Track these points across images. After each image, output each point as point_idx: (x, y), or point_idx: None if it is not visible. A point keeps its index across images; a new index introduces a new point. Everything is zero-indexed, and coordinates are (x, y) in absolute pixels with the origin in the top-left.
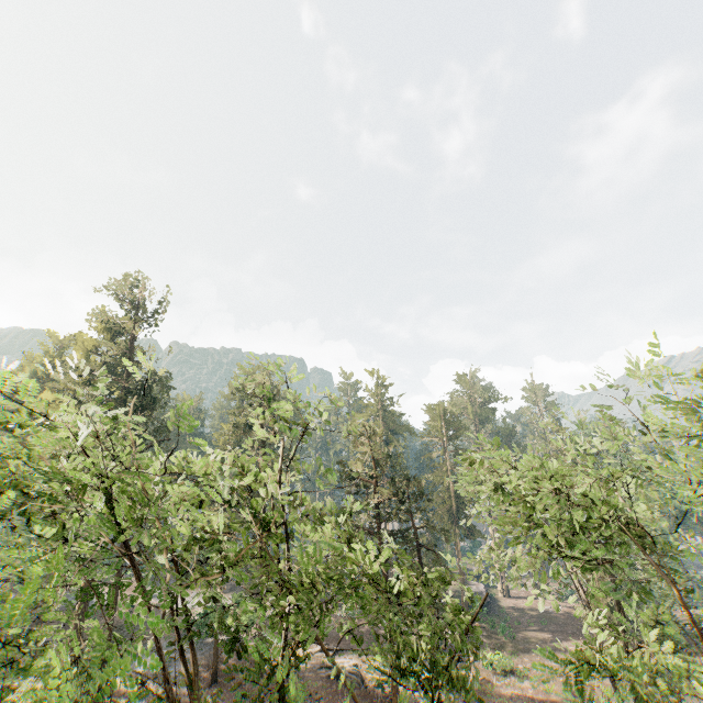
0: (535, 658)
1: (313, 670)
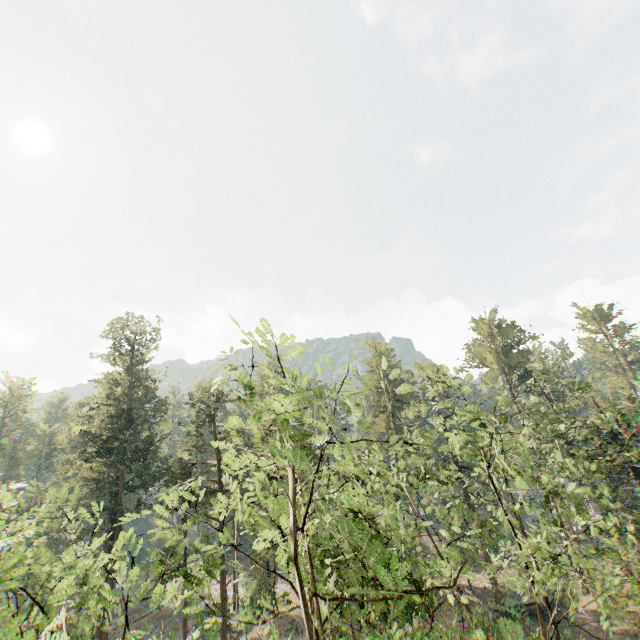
0: None
1: None
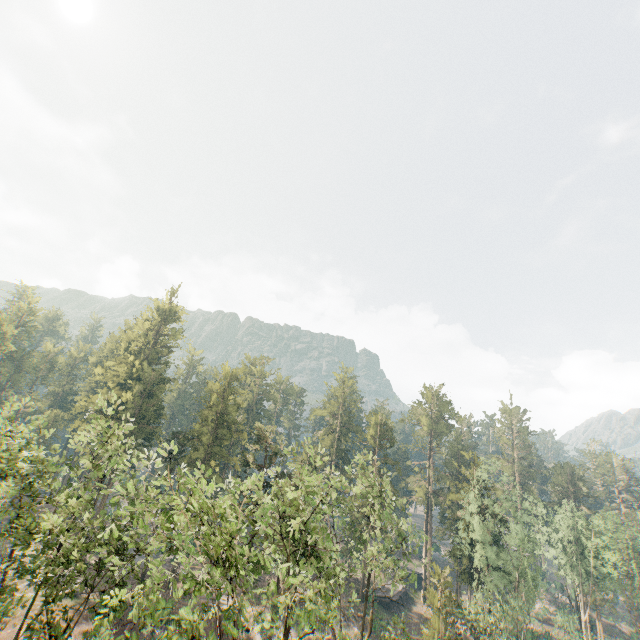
0: None
1: (204, 598)
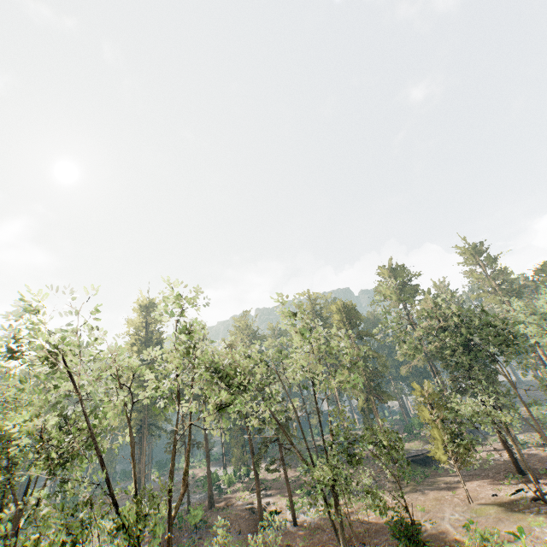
0: (414, 496)
1: (241, 506)
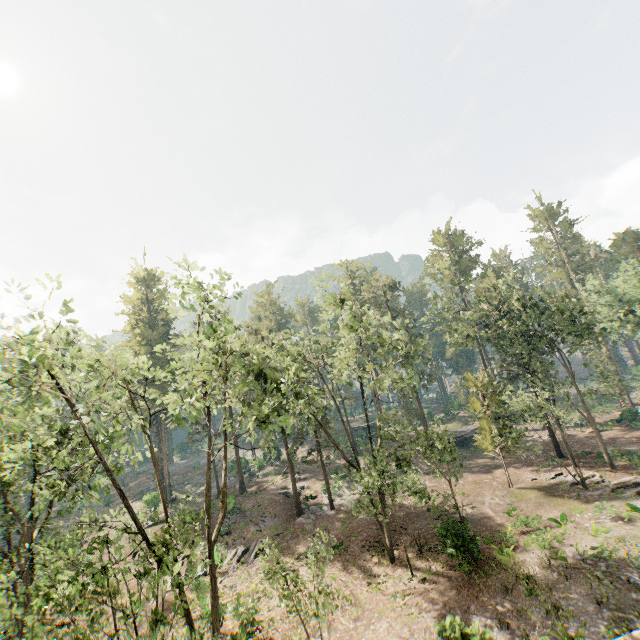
0: (452, 479)
1: (274, 490)
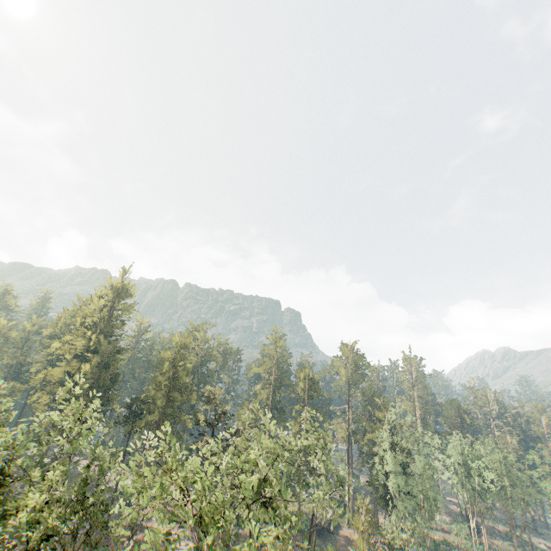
0: None
1: (163, 545)
